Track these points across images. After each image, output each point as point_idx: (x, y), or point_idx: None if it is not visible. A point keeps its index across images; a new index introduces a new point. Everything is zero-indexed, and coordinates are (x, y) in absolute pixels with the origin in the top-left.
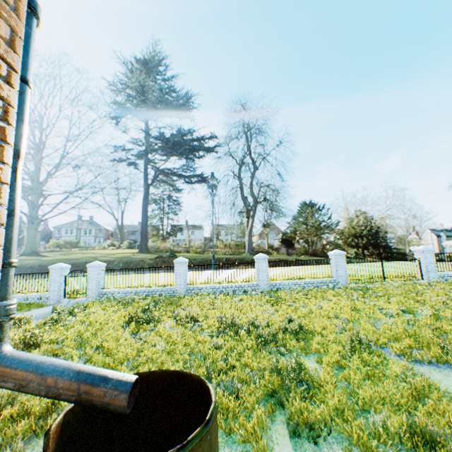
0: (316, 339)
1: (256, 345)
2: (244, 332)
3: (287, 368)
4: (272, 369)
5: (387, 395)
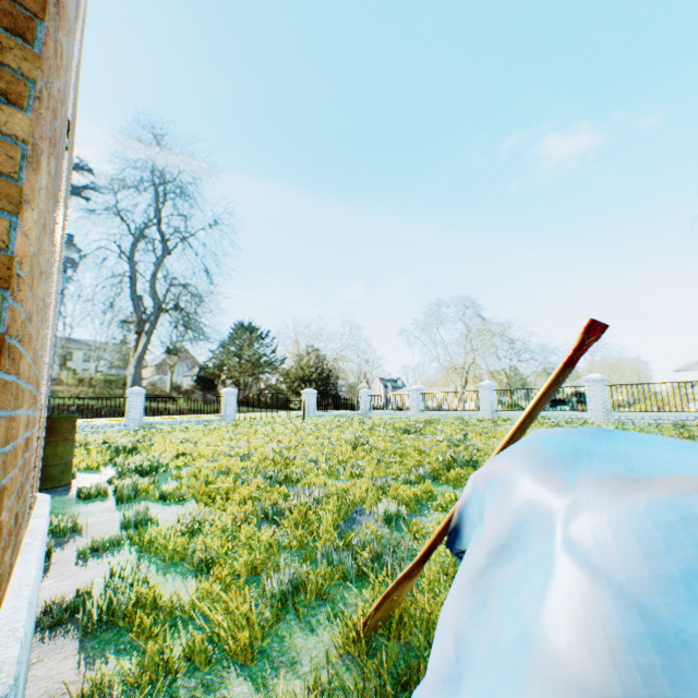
0: (161, 444)
1: (106, 451)
2: (96, 447)
3: (124, 446)
4: (115, 451)
5: (181, 450)
